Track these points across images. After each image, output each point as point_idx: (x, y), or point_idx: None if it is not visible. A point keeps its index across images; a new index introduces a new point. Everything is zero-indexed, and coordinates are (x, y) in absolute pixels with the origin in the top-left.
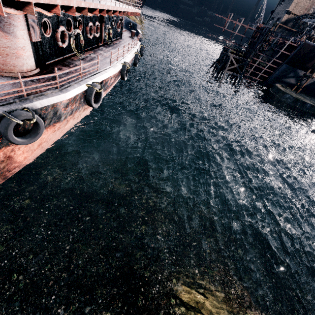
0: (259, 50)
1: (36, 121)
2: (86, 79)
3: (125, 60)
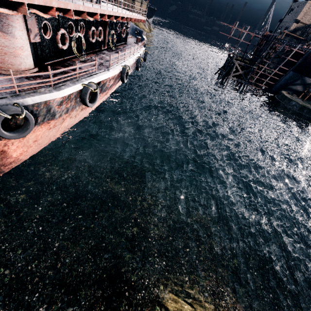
0: (265, 58)
1: (26, 116)
2: (82, 80)
3: (126, 63)
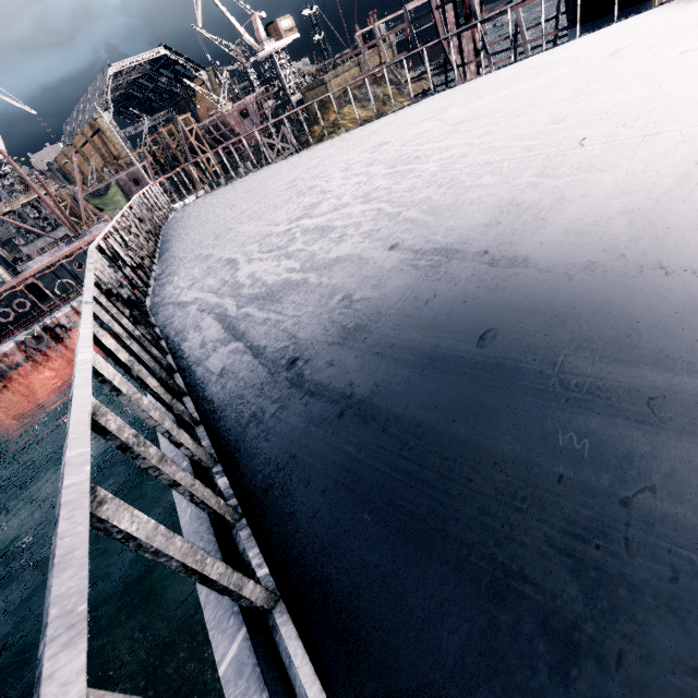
0: None
1: None
2: None
3: (43, 323)
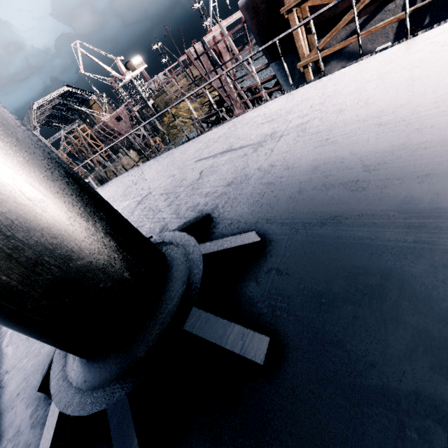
0: None
1: None
2: None
3: None
